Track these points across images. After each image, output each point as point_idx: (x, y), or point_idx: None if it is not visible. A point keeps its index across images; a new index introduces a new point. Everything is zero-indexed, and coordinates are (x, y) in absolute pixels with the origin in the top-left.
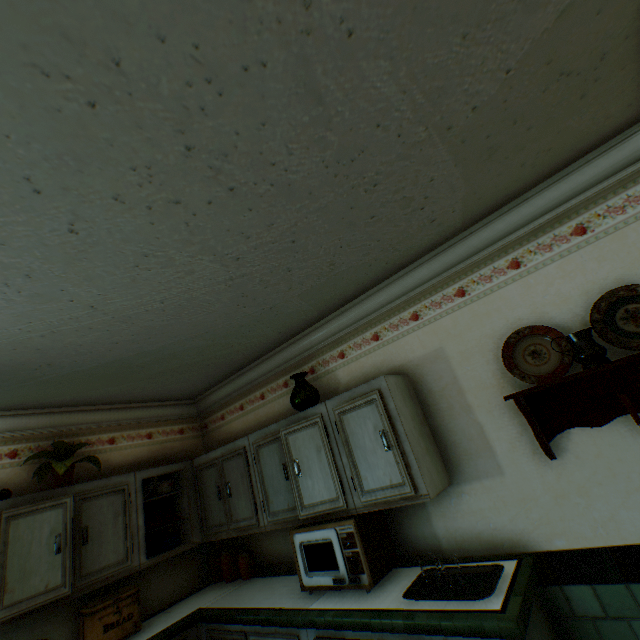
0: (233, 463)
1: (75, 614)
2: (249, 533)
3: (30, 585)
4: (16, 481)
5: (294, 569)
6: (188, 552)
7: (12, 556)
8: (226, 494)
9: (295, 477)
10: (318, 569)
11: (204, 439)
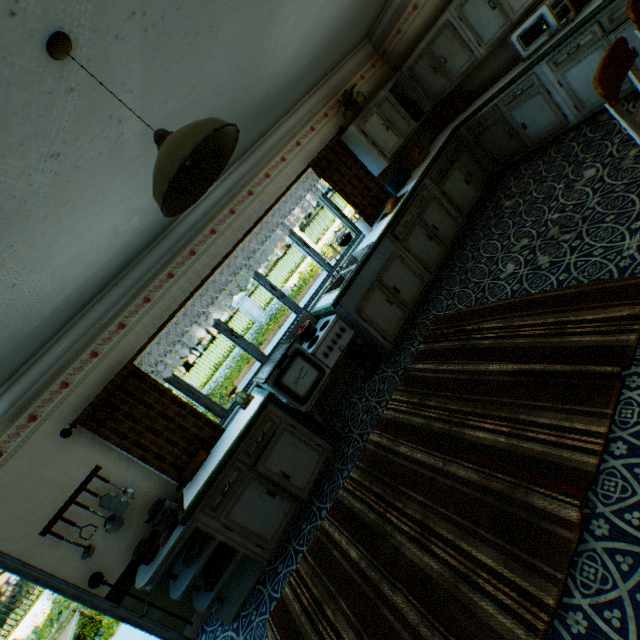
0: (440, 41)
1: (398, 164)
2: (454, 90)
3: (389, 145)
4: (337, 127)
5: (498, 80)
6: (420, 127)
7: (375, 139)
8: (441, 66)
9: (503, 1)
10: (533, 42)
11: (387, 65)
